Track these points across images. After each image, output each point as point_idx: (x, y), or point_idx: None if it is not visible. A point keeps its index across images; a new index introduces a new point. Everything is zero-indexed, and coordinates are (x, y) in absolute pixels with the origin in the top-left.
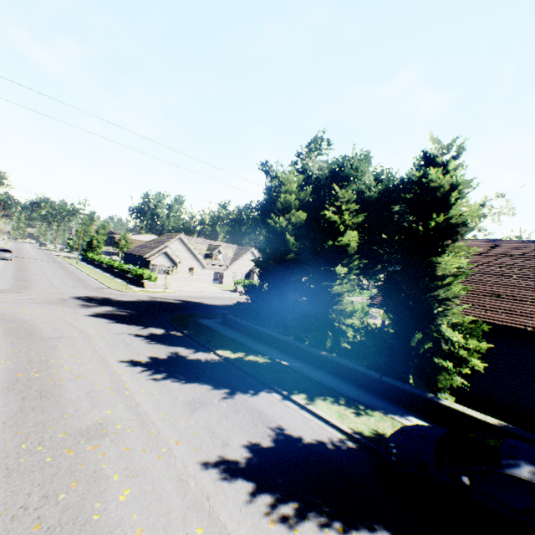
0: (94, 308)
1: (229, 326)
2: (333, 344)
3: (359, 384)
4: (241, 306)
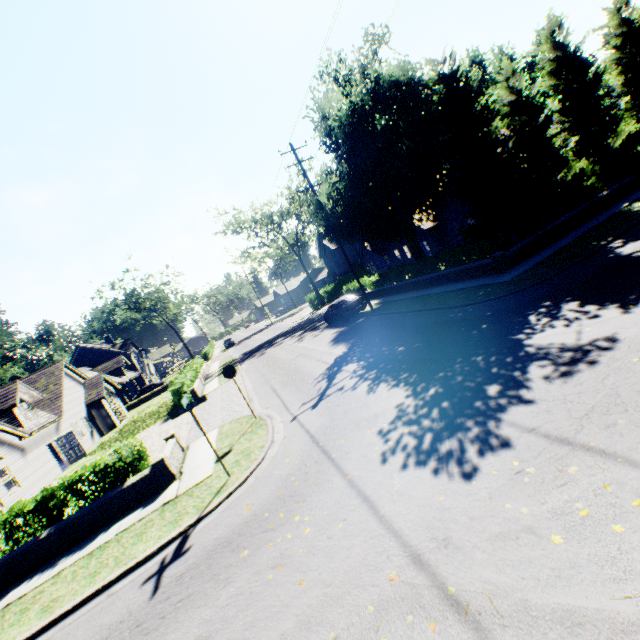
0: (592, 333)
1: (518, 263)
2: (602, 183)
3: (632, 190)
4: (343, 336)
